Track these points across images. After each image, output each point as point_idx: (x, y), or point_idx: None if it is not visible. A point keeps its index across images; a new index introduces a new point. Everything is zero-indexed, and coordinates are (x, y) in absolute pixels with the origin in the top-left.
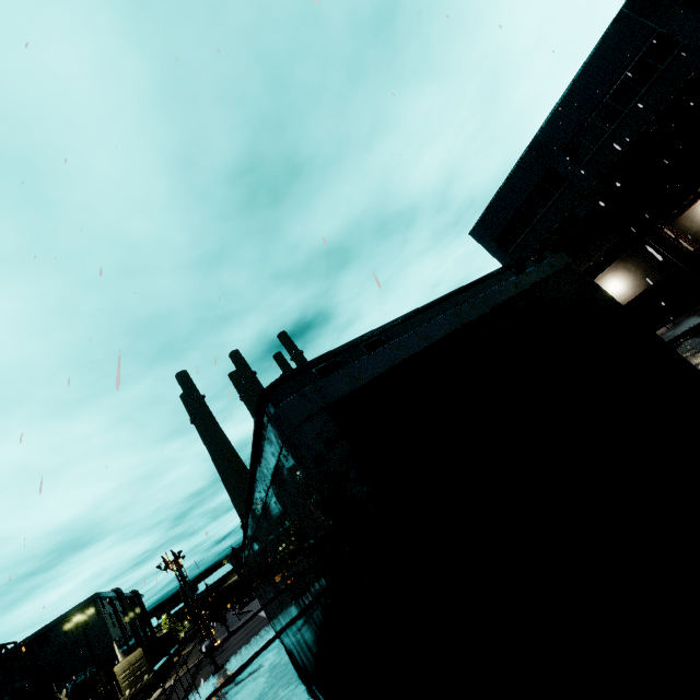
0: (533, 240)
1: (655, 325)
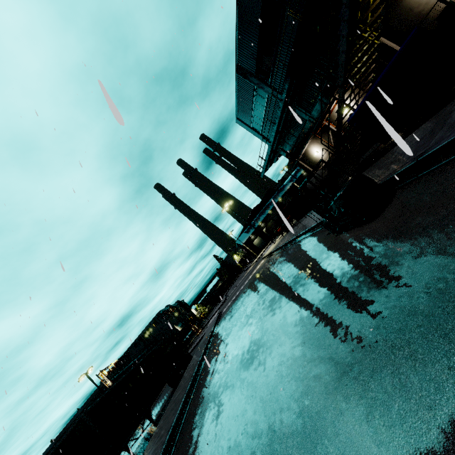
0: (267, 126)
1: (300, 216)
